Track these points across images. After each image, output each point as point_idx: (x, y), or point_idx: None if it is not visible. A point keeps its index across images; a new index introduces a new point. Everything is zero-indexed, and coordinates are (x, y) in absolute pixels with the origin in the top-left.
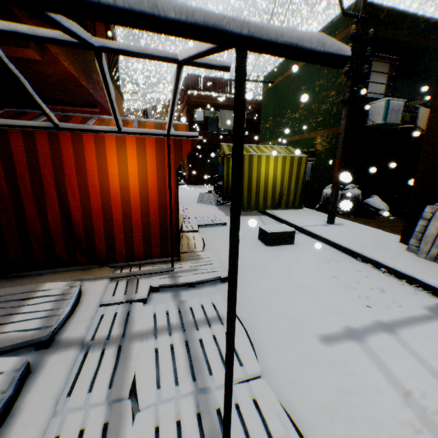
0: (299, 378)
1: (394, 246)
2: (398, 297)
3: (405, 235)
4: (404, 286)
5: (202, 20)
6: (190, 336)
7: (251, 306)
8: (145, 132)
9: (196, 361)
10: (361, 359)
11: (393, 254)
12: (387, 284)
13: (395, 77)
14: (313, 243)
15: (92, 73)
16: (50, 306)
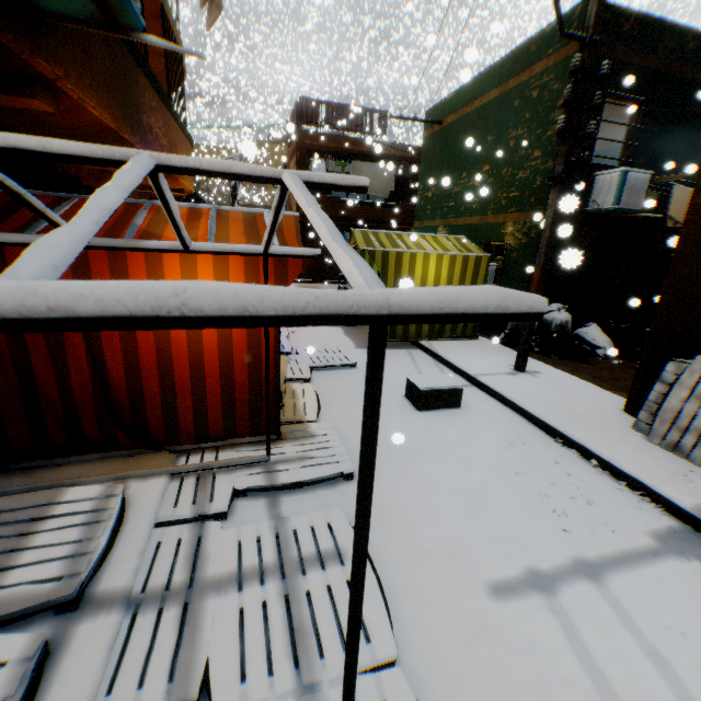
0: (453, 660)
1: (614, 419)
2: (612, 513)
3: (633, 401)
4: (622, 493)
5: (317, 312)
6: (293, 587)
7: (388, 527)
8: (228, 251)
9: (301, 633)
10: (546, 627)
11: (611, 435)
12: (597, 488)
13: (640, 132)
14: (490, 407)
15: (140, 115)
16: (77, 535)
